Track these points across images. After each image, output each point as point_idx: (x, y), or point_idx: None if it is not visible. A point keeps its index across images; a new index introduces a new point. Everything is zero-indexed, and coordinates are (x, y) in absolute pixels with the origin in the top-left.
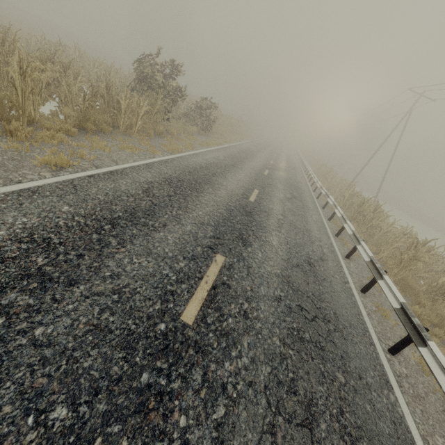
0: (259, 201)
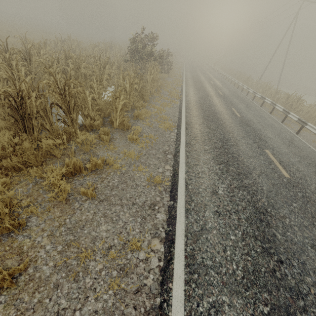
0: (241, 115)
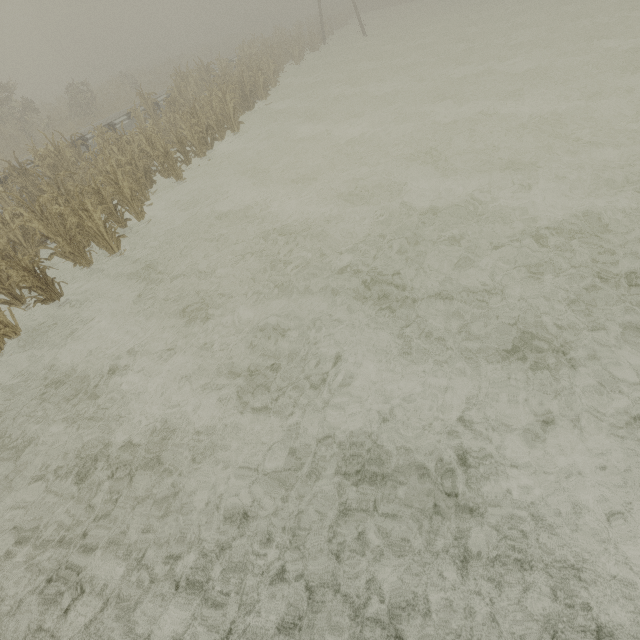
0: None
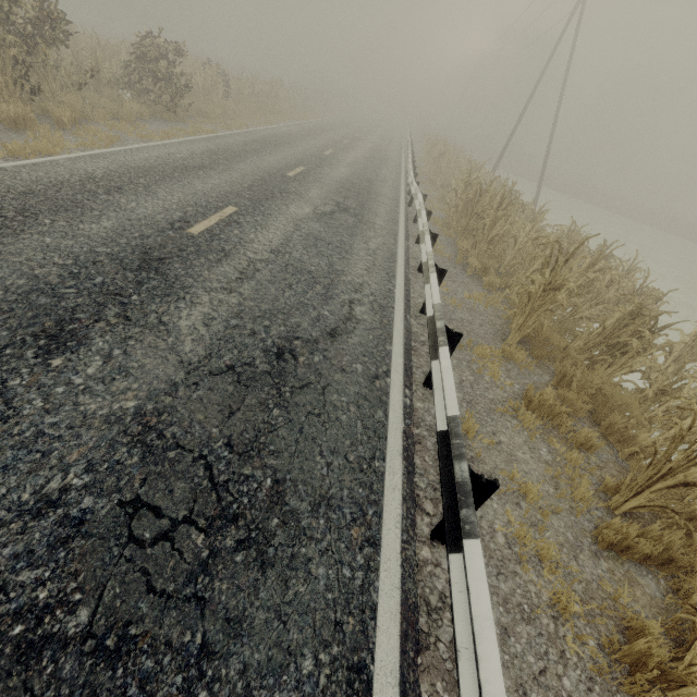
0: (220, 229)
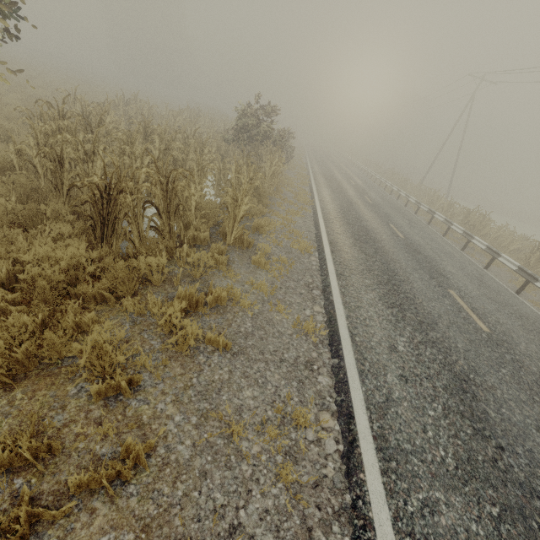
0: (405, 236)
